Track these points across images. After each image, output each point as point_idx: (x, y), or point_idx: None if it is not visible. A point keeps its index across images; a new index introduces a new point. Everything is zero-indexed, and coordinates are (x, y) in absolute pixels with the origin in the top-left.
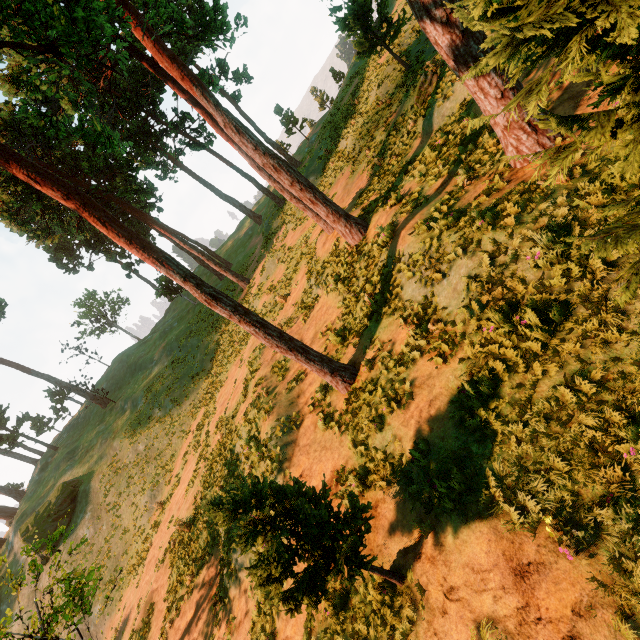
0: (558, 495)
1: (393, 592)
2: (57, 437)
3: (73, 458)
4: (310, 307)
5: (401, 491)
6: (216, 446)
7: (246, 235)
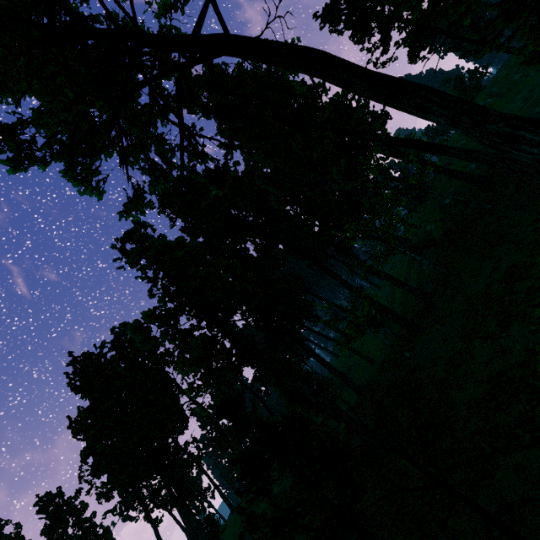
0: None
1: None
2: None
3: None
4: None
5: None
6: None
7: None
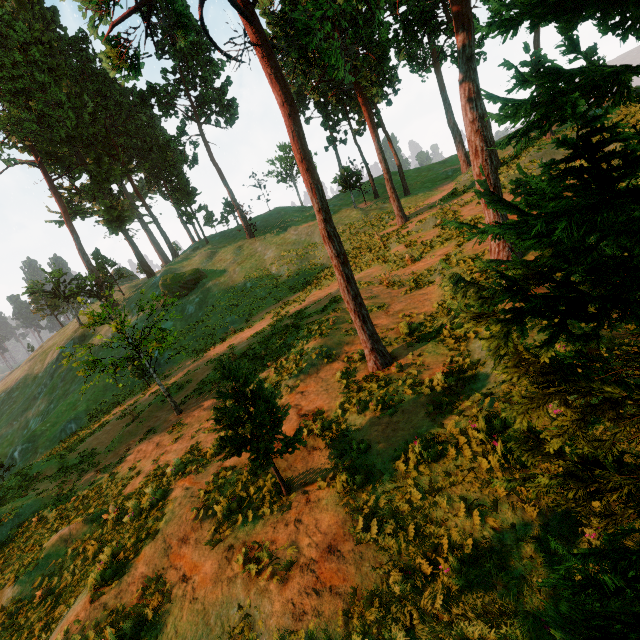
0: (389, 543)
1: (279, 493)
2: (213, 235)
3: (212, 257)
4: (419, 286)
5: (333, 456)
6: (284, 326)
7: (444, 173)
